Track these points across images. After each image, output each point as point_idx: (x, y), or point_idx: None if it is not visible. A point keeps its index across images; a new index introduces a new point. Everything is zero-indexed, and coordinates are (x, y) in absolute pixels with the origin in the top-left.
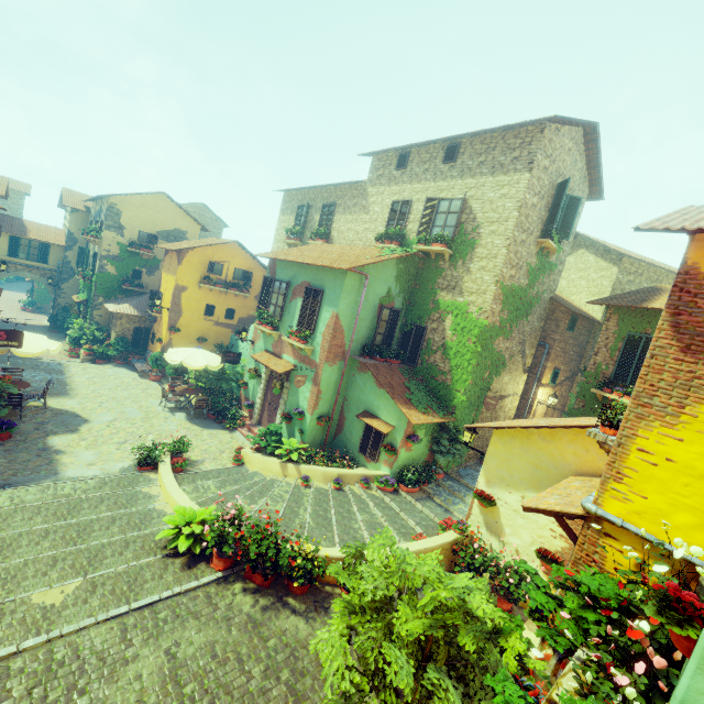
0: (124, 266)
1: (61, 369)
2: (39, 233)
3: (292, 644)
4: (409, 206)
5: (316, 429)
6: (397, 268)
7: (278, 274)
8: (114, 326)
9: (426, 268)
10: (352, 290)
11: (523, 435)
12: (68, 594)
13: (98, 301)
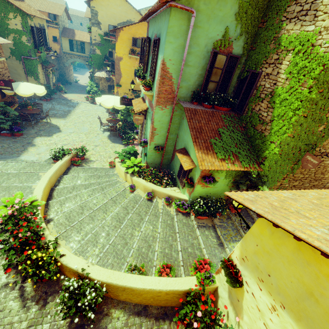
0: (104, 49)
1: (76, 105)
2: (79, 37)
3: None
4: None
5: (154, 154)
6: (239, 2)
7: (148, 34)
8: (100, 84)
9: None
10: (178, 33)
11: None
12: None
13: (95, 71)
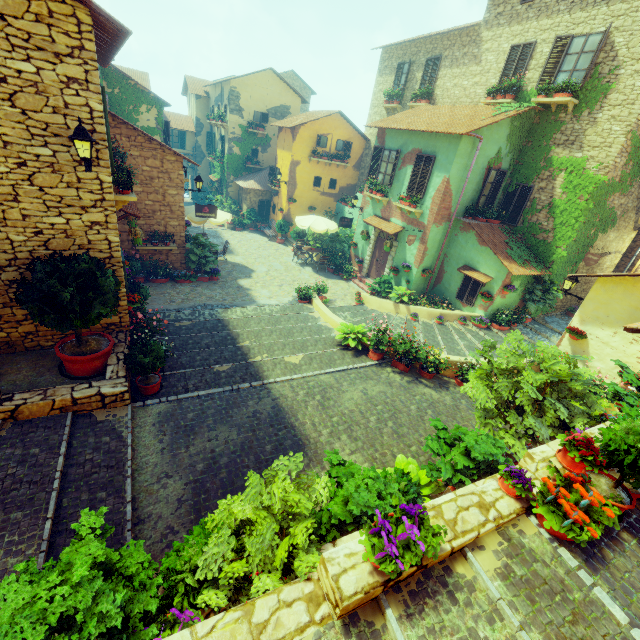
0: (245, 146)
1: (218, 235)
2: (176, 123)
3: (429, 400)
4: (532, 49)
5: (419, 280)
6: (511, 127)
7: (387, 143)
8: (245, 200)
9: (542, 123)
10: (464, 155)
11: (628, 282)
12: (300, 360)
13: (230, 180)
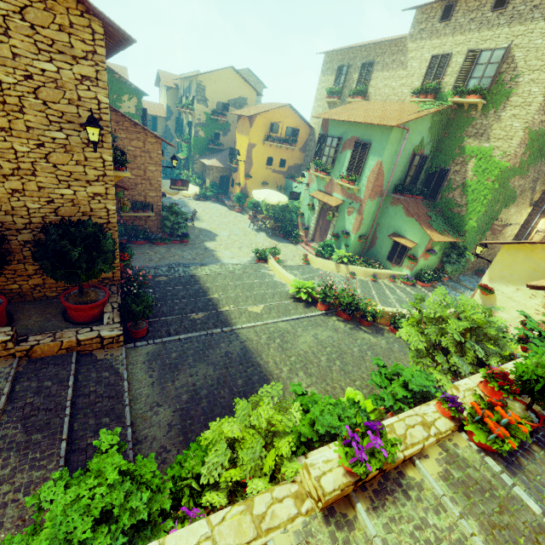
0: (209, 131)
1: (185, 204)
2: (150, 109)
3: (368, 343)
4: (448, 59)
5: (356, 244)
6: (431, 121)
7: (330, 131)
8: (208, 175)
9: (456, 119)
10: (394, 143)
11: (527, 248)
12: (261, 310)
13: (195, 158)
